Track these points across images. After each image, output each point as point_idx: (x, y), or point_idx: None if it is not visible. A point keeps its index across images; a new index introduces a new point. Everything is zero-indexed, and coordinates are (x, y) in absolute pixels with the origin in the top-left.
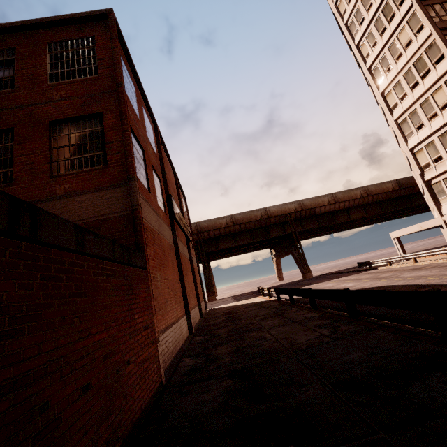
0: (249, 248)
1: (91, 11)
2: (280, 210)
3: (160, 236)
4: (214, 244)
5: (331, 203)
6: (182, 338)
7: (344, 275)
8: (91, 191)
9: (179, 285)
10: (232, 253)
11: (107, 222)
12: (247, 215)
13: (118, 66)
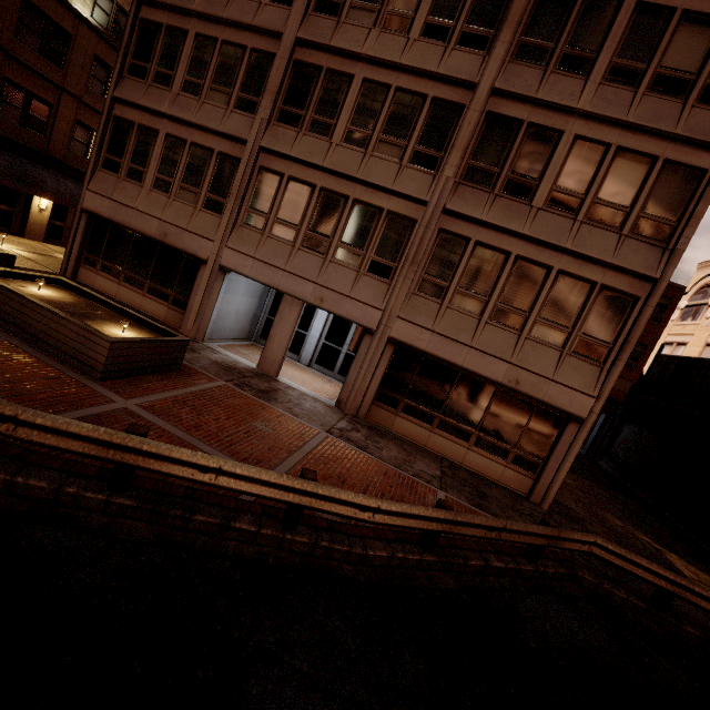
0: None
1: None
2: None
3: None
4: None
5: None
6: None
7: None
8: None
9: None
10: None
11: None
12: None
13: None
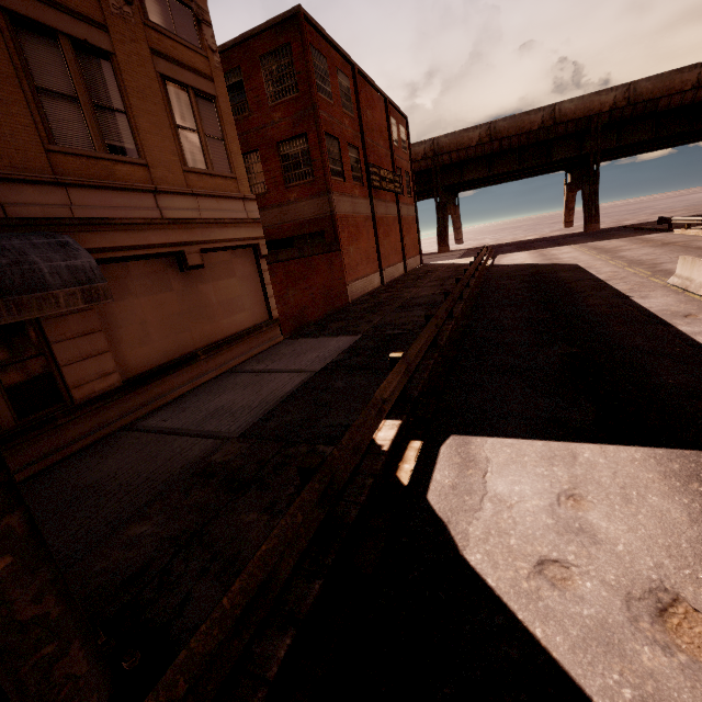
0: (522, 174)
1: (284, 13)
2: (581, 108)
3: (354, 216)
4: (457, 172)
5: (701, 85)
6: (372, 287)
7: (621, 236)
8: (308, 199)
9: (375, 249)
10: (491, 181)
11: (319, 220)
12: (517, 122)
13: (312, 85)
